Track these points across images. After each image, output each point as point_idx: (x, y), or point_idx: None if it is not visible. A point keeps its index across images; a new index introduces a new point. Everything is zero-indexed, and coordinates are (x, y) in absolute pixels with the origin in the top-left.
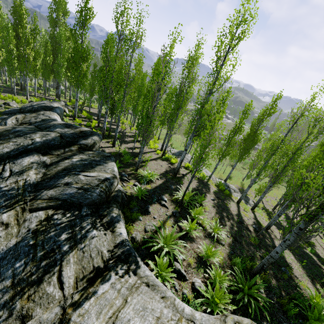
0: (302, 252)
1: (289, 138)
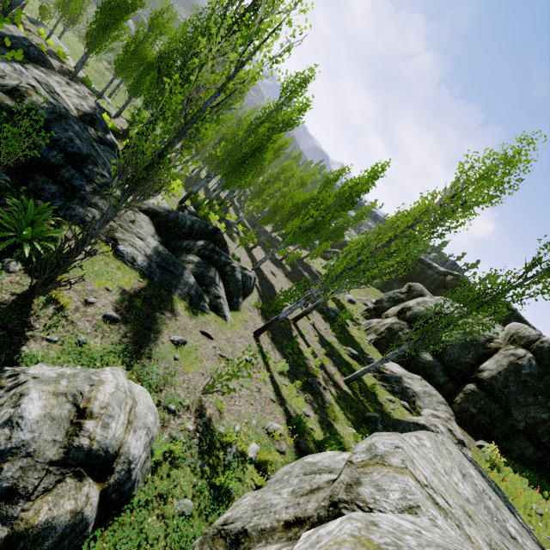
0: None
1: (148, 46)
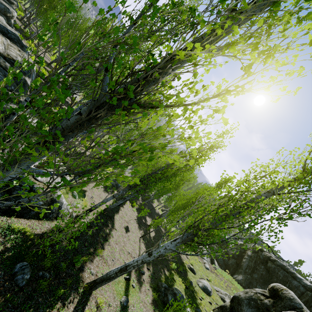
0: None
1: None
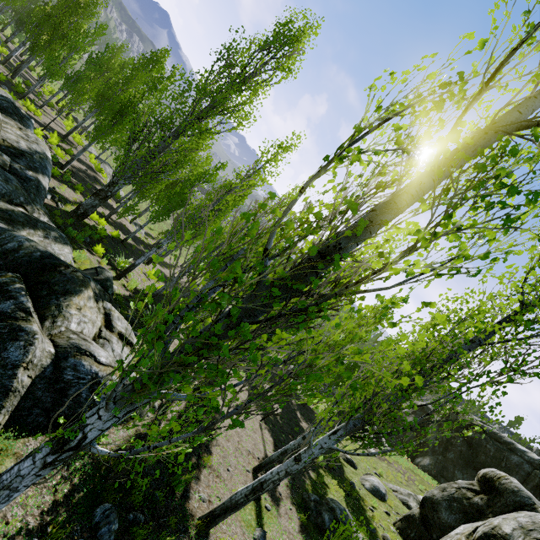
0: (134, 239)
1: None
